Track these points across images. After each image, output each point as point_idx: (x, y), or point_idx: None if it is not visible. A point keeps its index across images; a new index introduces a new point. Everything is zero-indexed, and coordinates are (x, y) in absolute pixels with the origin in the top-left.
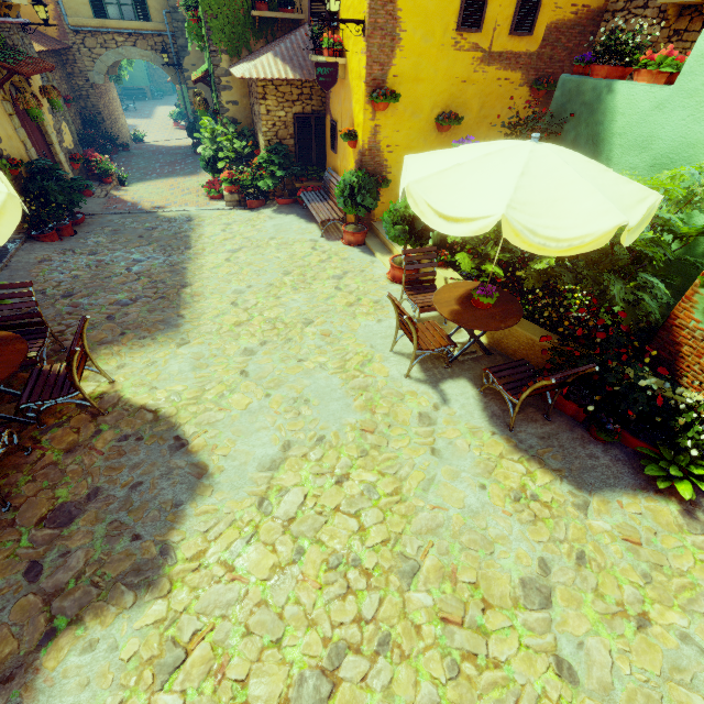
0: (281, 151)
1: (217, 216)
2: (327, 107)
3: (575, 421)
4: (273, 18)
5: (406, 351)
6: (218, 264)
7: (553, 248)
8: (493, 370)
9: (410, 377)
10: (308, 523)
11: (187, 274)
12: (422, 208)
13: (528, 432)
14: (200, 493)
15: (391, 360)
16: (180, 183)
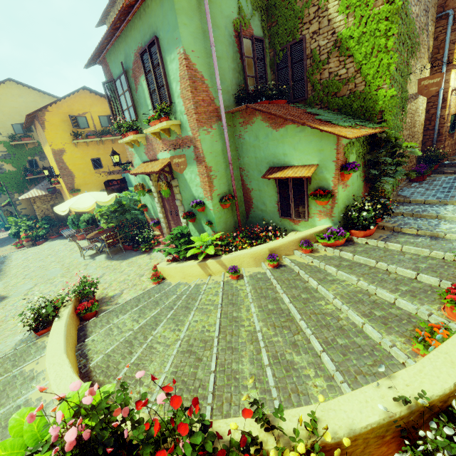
0: (47, 218)
1: (20, 252)
2: (64, 199)
3: (132, 250)
4: (36, 177)
5: (87, 255)
6: (18, 262)
7: (85, 209)
8: (105, 246)
9: (86, 259)
10: (40, 292)
11: (2, 269)
12: (58, 212)
13: (117, 257)
14: (4, 300)
15: (80, 258)
16: (1, 249)
